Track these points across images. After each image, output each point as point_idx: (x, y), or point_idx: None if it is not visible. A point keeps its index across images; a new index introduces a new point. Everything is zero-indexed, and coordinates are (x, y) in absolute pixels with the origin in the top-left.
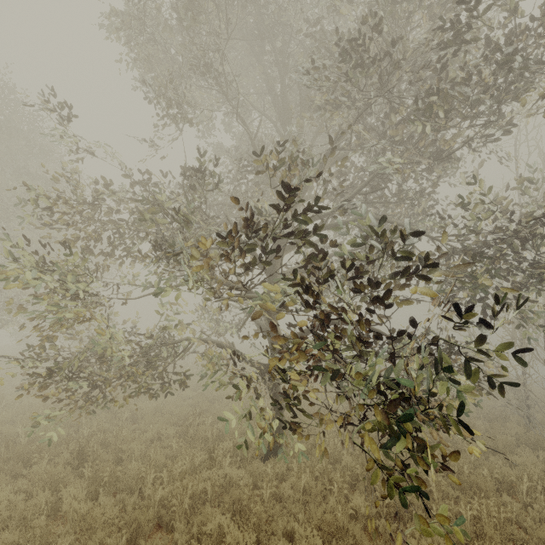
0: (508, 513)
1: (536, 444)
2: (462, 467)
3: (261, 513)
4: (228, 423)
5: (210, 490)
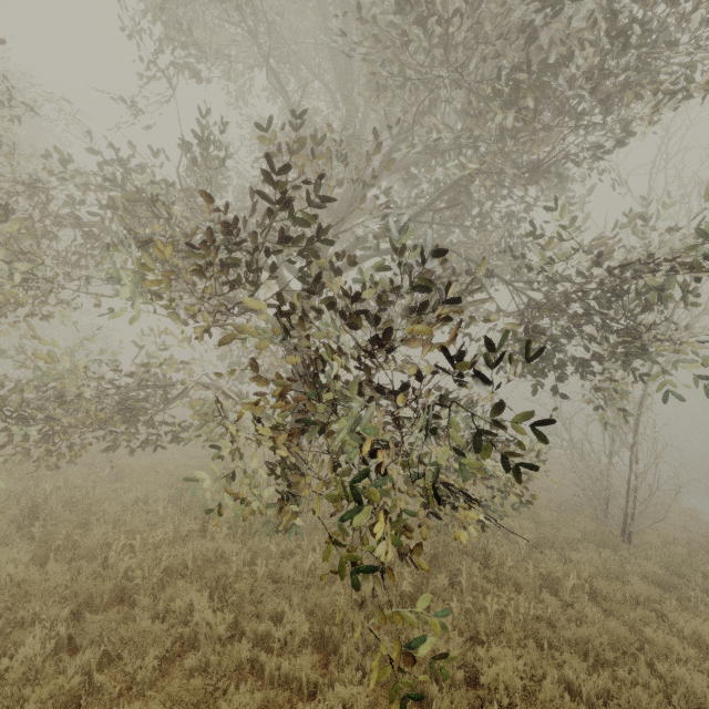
0: (539, 611)
1: (603, 540)
2: (505, 559)
3: (245, 592)
4: (198, 484)
5: (192, 564)
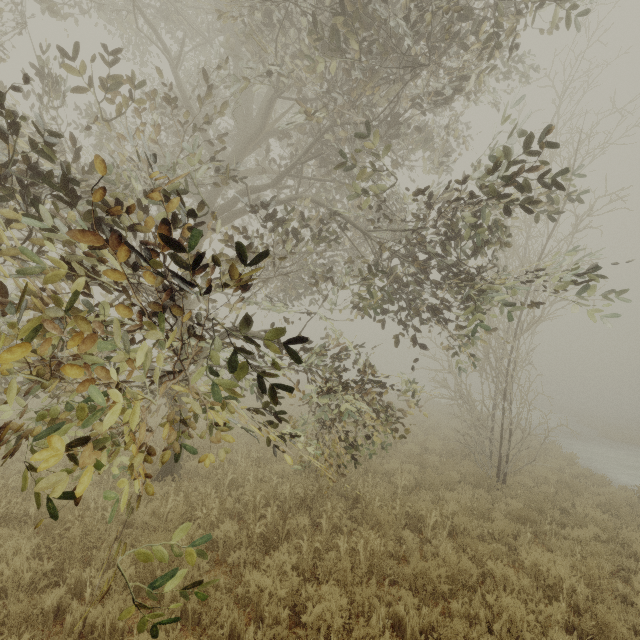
0: (388, 547)
1: (480, 482)
2: (374, 500)
3: (75, 537)
4: None
5: (36, 511)
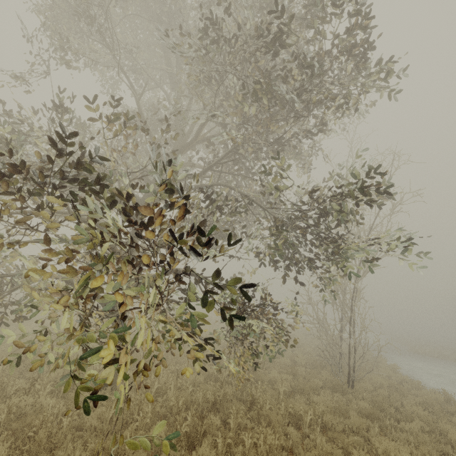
0: (281, 441)
1: (336, 387)
2: (266, 403)
3: (42, 440)
4: None
5: (5, 418)
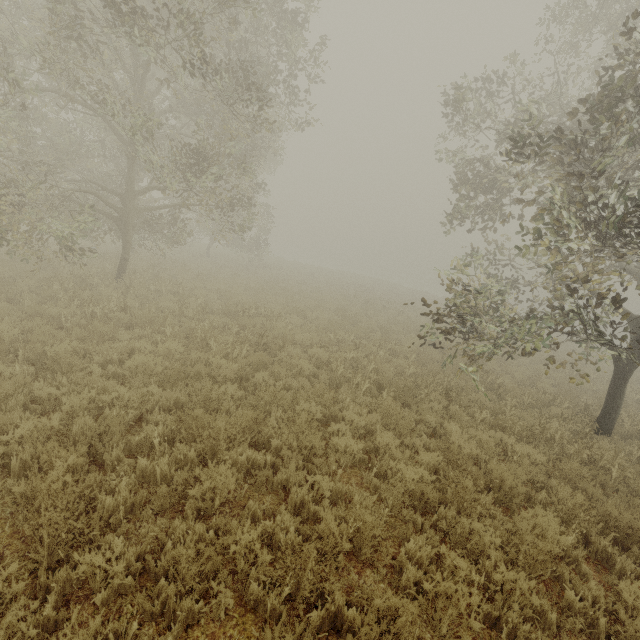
0: None
1: None
2: None
3: None
4: None
5: (613, 461)
